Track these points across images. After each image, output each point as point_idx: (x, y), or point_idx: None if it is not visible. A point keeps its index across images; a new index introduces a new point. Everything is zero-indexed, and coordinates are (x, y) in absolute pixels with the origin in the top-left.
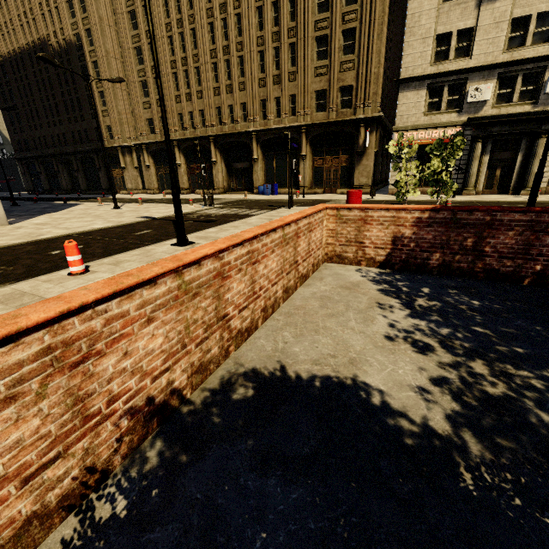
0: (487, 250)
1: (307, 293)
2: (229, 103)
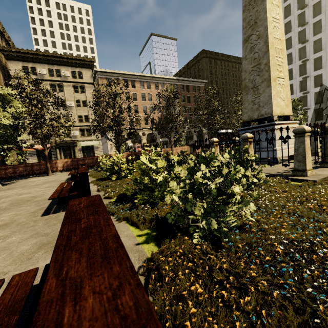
0: (8, 173)
1: None
2: None
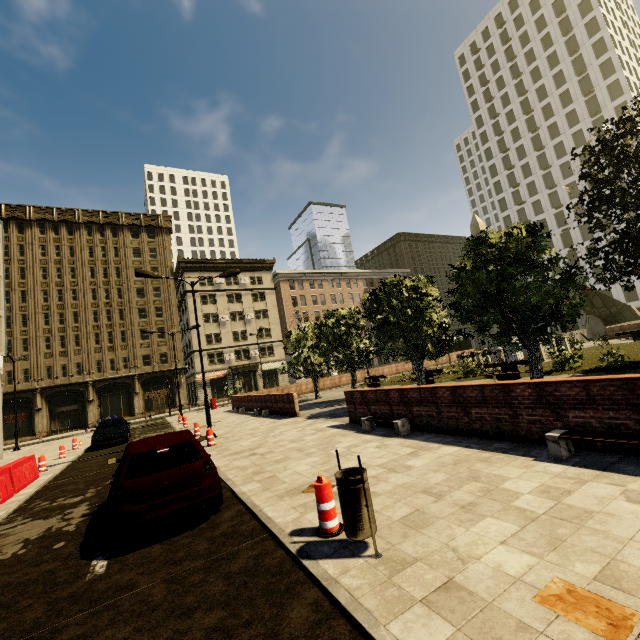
0: None
1: None
2: (62, 363)
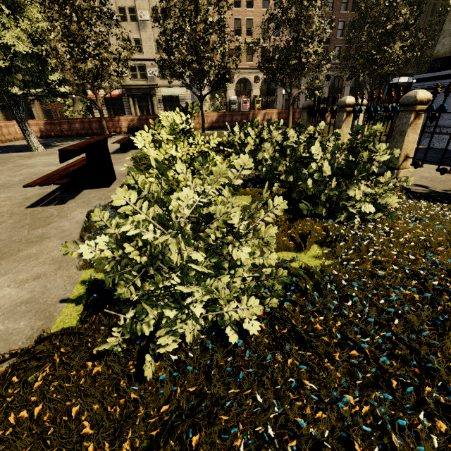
0: (63, 130)
1: (11, 143)
2: None
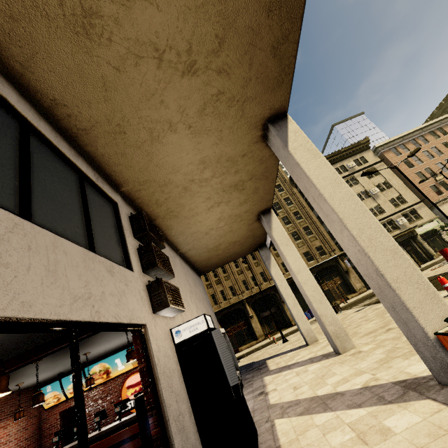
0: None
1: None
2: (251, 275)
